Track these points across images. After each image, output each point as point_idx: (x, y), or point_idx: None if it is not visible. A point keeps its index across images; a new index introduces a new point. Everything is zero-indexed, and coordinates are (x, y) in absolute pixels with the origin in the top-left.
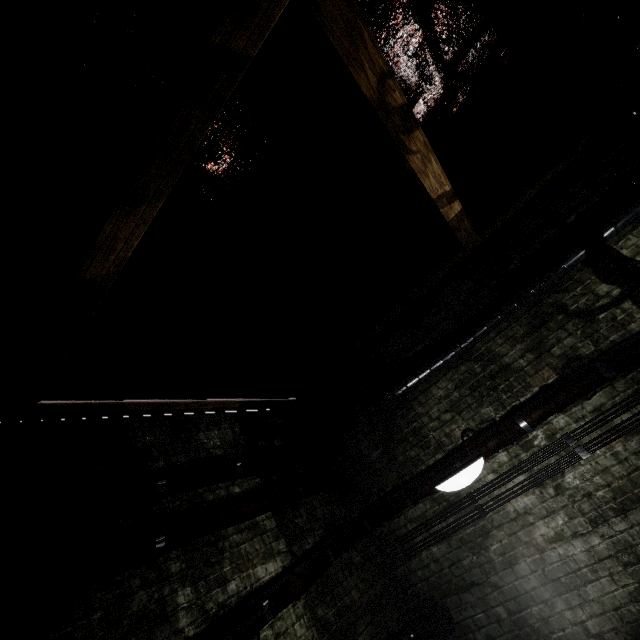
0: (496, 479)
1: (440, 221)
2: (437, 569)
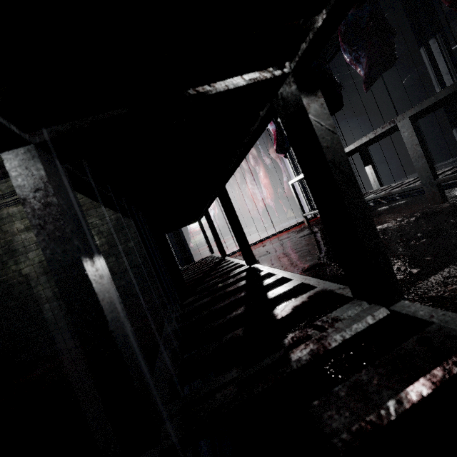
0: (2, 195)
1: None
2: None
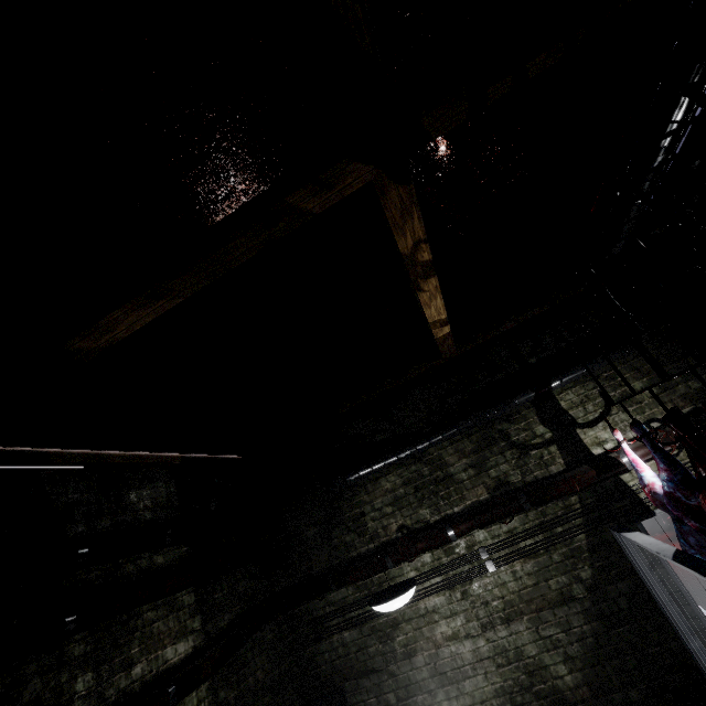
0: (417, 577)
1: (429, 334)
2: (344, 653)
